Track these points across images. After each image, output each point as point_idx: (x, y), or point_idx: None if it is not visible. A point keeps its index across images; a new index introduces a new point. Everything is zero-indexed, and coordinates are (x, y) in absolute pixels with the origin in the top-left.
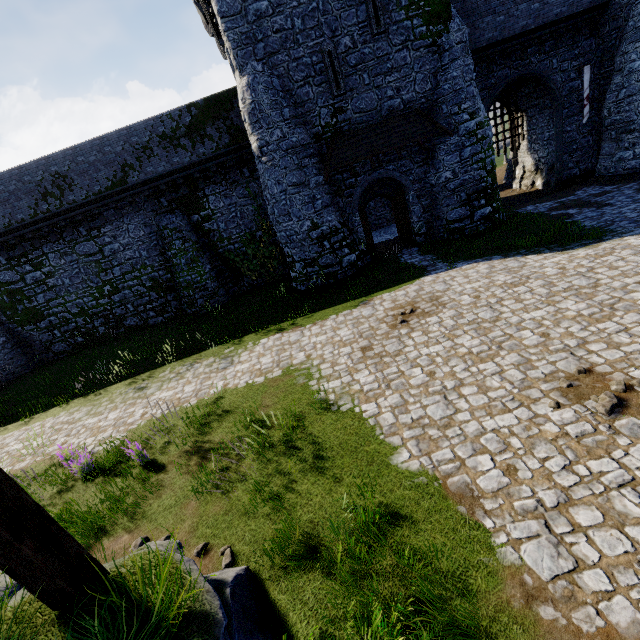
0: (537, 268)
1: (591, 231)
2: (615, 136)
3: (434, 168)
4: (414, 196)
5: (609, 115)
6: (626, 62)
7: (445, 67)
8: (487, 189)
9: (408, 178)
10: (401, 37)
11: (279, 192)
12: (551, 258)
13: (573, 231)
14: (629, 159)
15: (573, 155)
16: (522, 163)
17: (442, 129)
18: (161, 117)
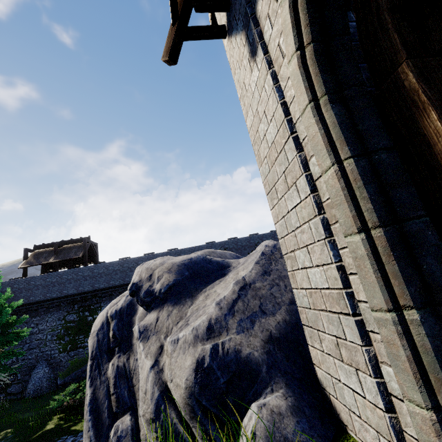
0: None
1: None
2: None
3: None
4: None
5: None
6: None
7: None
8: None
9: None
10: None
11: None
12: None
13: None
14: None
15: None
16: None
17: None
18: None
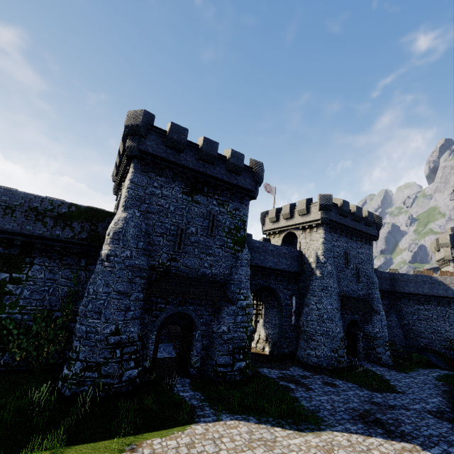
0: (286, 448)
1: (309, 413)
2: (306, 338)
3: (218, 320)
4: (200, 334)
5: (303, 325)
6: (310, 303)
7: (237, 267)
8: (245, 348)
9: (200, 319)
10: (220, 242)
11: (103, 292)
12: (293, 438)
13: (298, 408)
14: (313, 356)
15: (286, 340)
16: (259, 332)
17: (229, 299)
18: (44, 198)
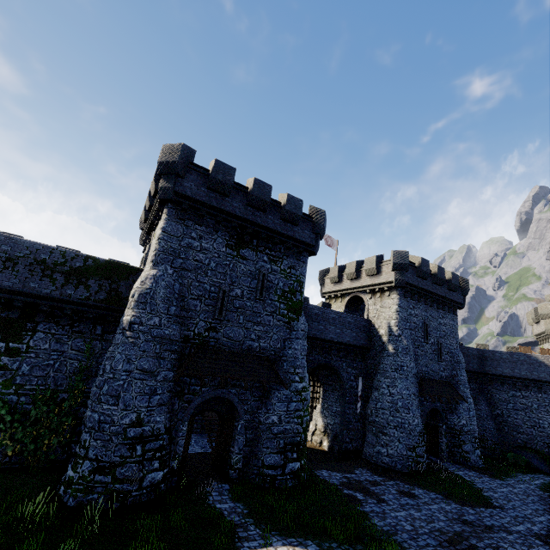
0: None
1: (383, 535)
2: (375, 431)
3: (266, 407)
4: (243, 425)
5: (371, 414)
6: (380, 386)
7: (292, 339)
8: (300, 444)
9: (244, 406)
10: (271, 308)
11: (123, 370)
12: None
13: (368, 527)
14: (385, 455)
15: (350, 432)
16: (315, 420)
17: (281, 380)
18: (54, 249)
